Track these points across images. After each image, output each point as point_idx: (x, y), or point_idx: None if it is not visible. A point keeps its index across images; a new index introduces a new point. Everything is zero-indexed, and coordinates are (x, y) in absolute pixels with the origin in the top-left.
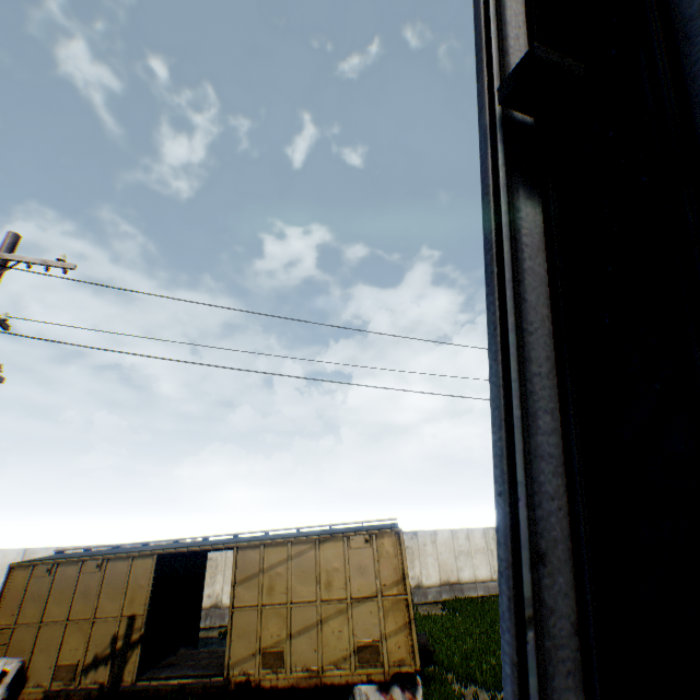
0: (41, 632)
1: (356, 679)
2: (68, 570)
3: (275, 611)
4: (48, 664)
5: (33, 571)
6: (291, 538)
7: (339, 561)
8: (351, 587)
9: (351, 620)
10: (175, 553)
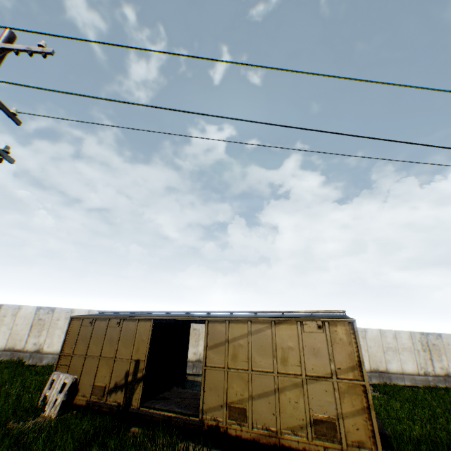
0: (85, 362)
1: (312, 449)
2: (101, 324)
3: (238, 375)
4: (89, 383)
5: (82, 322)
6: (250, 318)
7: (293, 342)
8: (305, 366)
9: (306, 395)
10: (169, 322)
